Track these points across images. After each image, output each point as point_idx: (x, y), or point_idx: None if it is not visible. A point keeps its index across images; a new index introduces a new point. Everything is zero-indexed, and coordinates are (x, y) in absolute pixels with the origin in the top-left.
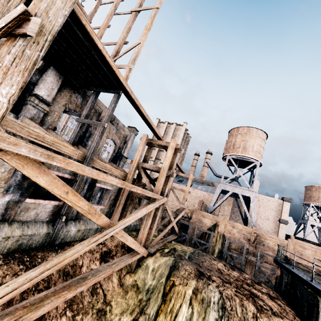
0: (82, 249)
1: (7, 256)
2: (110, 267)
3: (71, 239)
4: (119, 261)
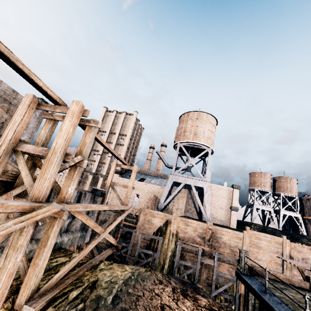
0: None
1: None
2: None
3: None
4: None
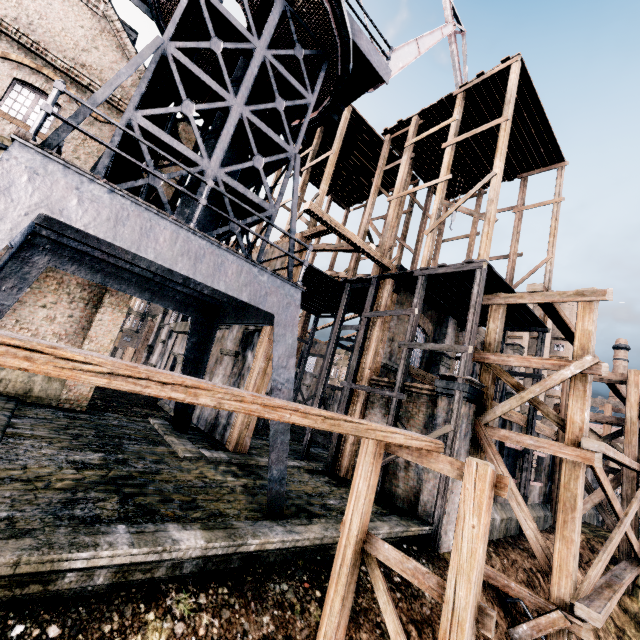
0: (617, 538)
1: (505, 540)
2: (626, 572)
3: None
4: (626, 567)
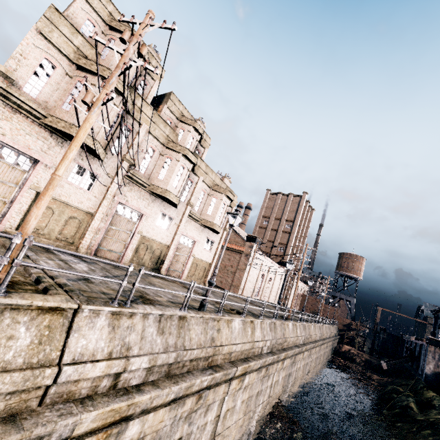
0: None
1: None
2: None
3: None
4: None
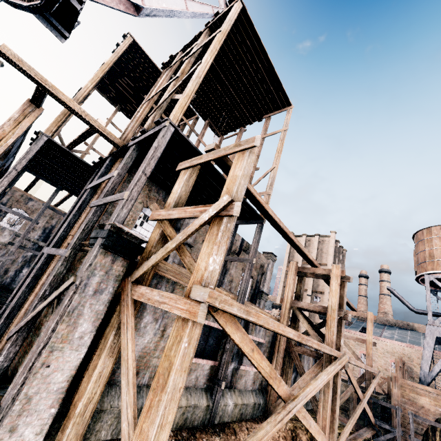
0: (270, 429)
1: (176, 433)
2: None
3: (229, 419)
4: None
